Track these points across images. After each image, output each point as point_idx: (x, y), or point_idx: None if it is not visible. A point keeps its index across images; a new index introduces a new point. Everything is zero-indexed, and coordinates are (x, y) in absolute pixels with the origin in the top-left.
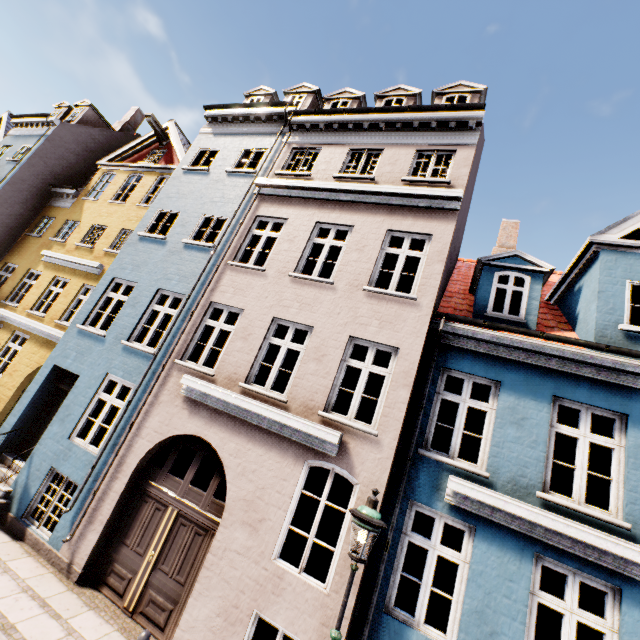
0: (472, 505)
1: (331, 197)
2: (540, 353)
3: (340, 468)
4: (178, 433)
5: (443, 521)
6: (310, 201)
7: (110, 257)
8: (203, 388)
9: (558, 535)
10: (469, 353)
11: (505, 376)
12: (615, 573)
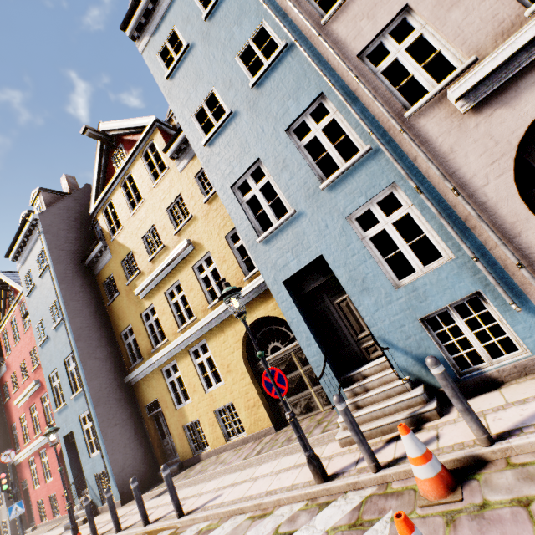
0: None
1: None
2: None
3: None
4: (525, 129)
5: None
6: None
7: (185, 231)
8: (497, 60)
9: None
10: None
11: None
12: None
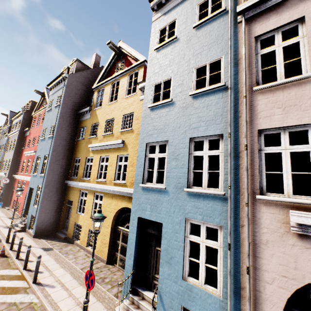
0: None
1: None
2: None
3: None
4: None
5: None
6: None
7: (124, 134)
8: None
9: None
10: None
11: None
12: None
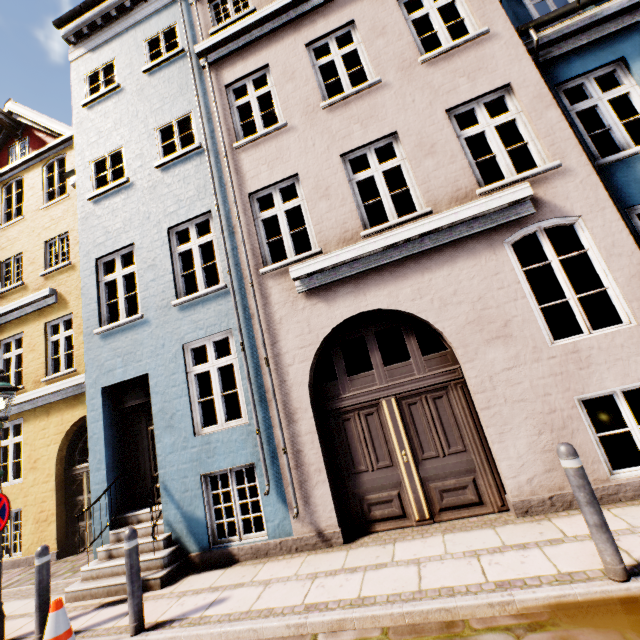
0: None
1: (302, 10)
2: None
3: (546, 221)
4: (330, 329)
5: None
6: (279, 32)
7: (55, 277)
8: (326, 263)
9: None
10: (571, 56)
11: (623, 49)
12: None
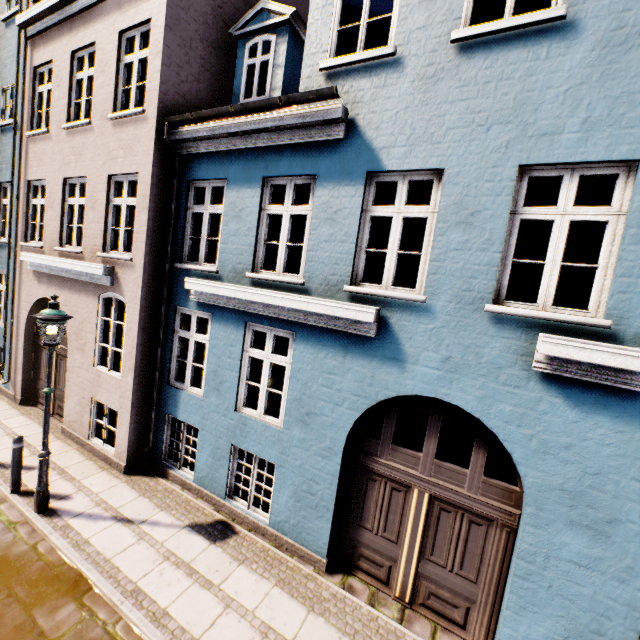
0: (206, 298)
1: (73, 11)
2: (248, 133)
3: (118, 294)
4: (37, 299)
5: (196, 316)
6: (63, 26)
7: None
8: (32, 259)
9: (255, 304)
10: (205, 157)
11: (230, 171)
12: (292, 322)
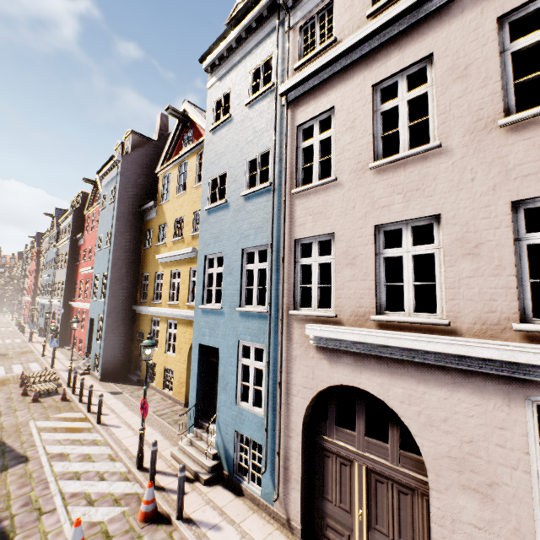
0: None
1: (377, 42)
2: None
3: None
4: (327, 386)
5: None
6: (351, 68)
7: (196, 239)
8: (332, 334)
9: None
10: None
11: None
12: None
